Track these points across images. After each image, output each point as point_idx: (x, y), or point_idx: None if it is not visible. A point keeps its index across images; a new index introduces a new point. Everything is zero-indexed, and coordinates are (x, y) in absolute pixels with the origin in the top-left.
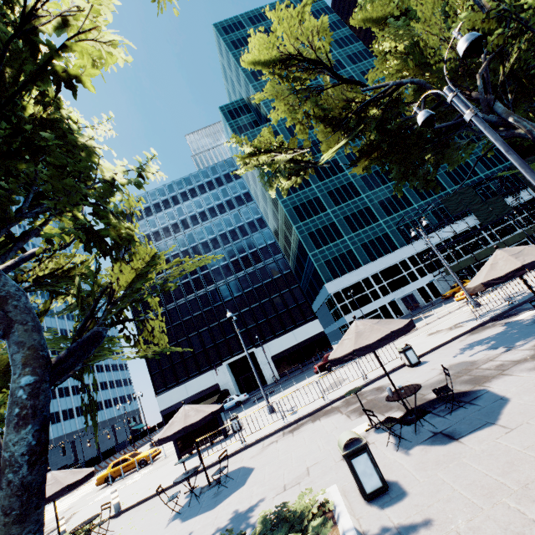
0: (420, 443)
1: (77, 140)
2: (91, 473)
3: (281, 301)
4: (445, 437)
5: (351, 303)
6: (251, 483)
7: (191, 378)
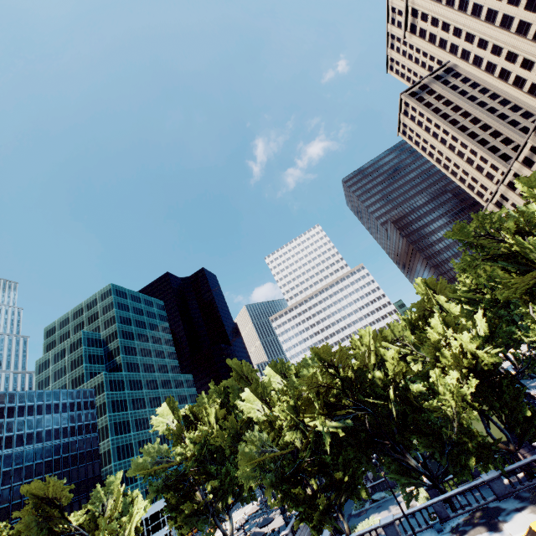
0: None
1: None
2: None
3: None
4: None
5: None
6: None
7: None
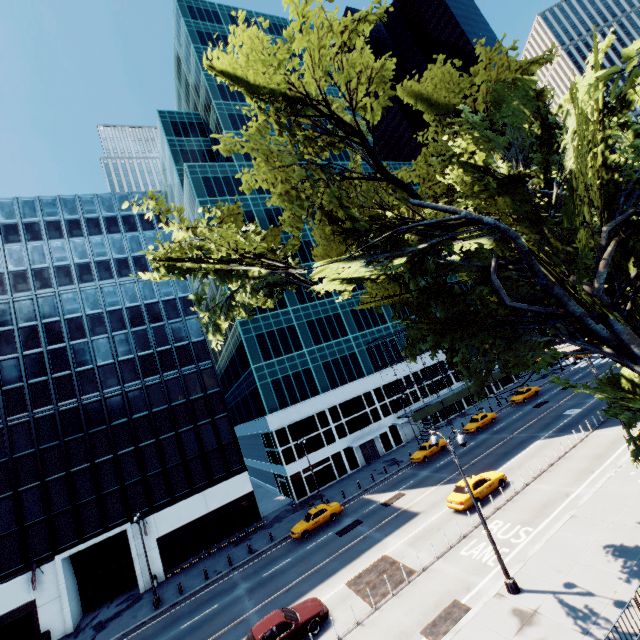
0: None
1: None
2: None
3: (195, 438)
4: None
5: (298, 447)
6: None
7: None
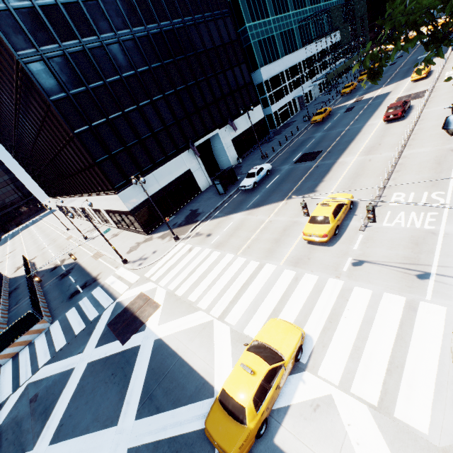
0: None
1: None
2: None
3: (233, 77)
4: None
5: (274, 95)
6: None
7: (159, 165)
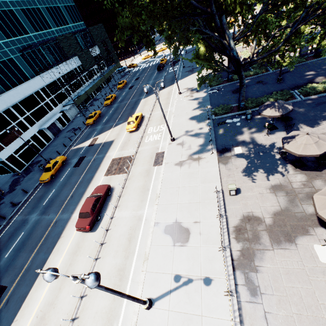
0: None
1: None
2: None
3: None
4: None
5: (0, 139)
6: None
7: None
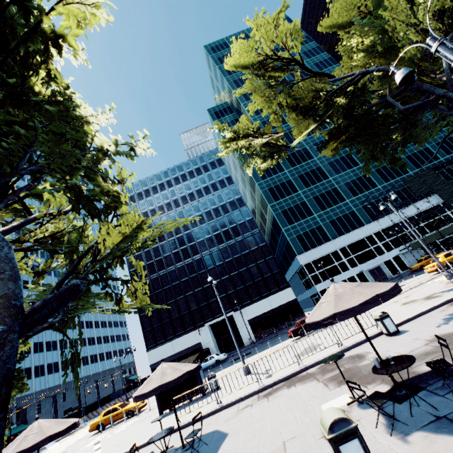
0: (419, 428)
1: (73, 112)
2: (73, 424)
3: (257, 270)
4: (452, 424)
5: (321, 274)
6: (223, 452)
7: (177, 336)
